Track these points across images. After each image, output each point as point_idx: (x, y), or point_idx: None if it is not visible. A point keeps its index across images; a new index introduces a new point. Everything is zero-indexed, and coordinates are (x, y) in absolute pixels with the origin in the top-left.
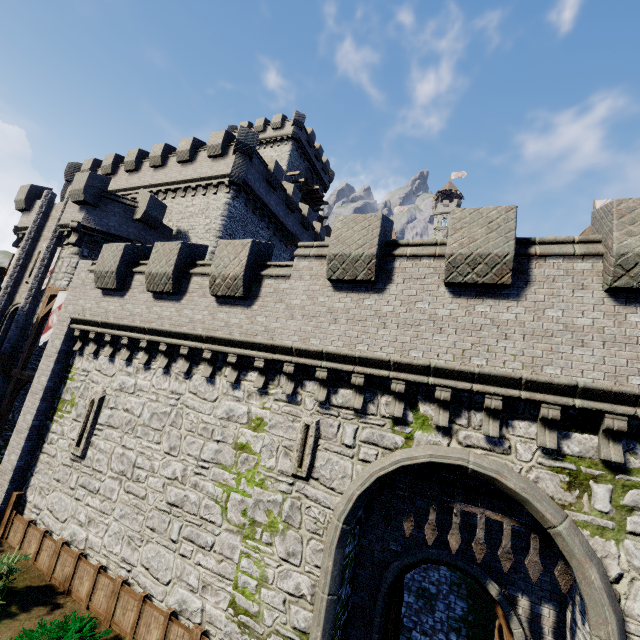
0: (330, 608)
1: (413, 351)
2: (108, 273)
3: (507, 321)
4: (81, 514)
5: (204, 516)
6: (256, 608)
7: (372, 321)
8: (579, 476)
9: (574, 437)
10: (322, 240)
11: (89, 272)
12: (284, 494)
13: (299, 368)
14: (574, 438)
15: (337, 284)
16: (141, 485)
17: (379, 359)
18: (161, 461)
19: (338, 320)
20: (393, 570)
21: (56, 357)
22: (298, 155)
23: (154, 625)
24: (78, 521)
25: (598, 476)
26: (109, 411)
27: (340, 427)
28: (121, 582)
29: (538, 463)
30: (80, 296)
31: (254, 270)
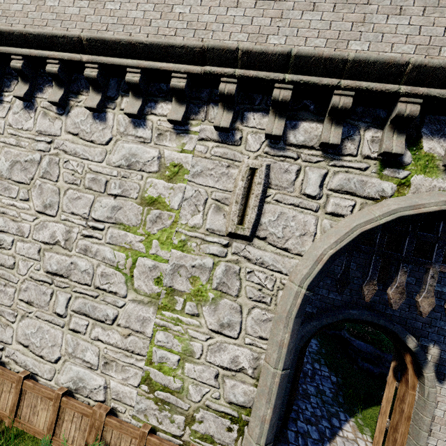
0: (282, 383)
1: None
2: None
3: None
4: None
5: (101, 286)
6: (178, 384)
7: (378, 4)
8: None
9: None
10: None
11: None
12: (215, 257)
13: (238, 94)
14: None
15: None
16: (6, 252)
17: (389, 61)
18: (32, 222)
19: (318, 4)
20: (310, 330)
21: None
22: None
23: (41, 407)
24: None
25: None
26: None
27: (300, 173)
28: None
29: None
30: None
31: None
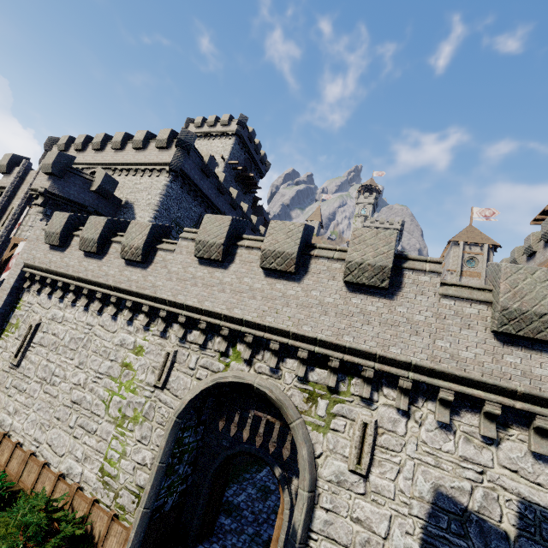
0: (159, 471)
1: (236, 309)
2: (54, 234)
3: (290, 295)
4: (10, 406)
5: (94, 411)
6: (116, 472)
7: (217, 287)
8: (313, 394)
9: (316, 371)
10: (248, 218)
11: (43, 230)
12: (147, 398)
13: (171, 314)
14: (316, 371)
15: (201, 260)
16: (55, 388)
17: (215, 312)
18: (72, 372)
19: (197, 284)
20: (220, 458)
21: (9, 291)
22: (240, 148)
23: (48, 483)
24: (8, 411)
25: (323, 395)
26: (42, 334)
27: (189, 356)
28: (30, 453)
29: (294, 385)
30: (33, 248)
31: (153, 244)
